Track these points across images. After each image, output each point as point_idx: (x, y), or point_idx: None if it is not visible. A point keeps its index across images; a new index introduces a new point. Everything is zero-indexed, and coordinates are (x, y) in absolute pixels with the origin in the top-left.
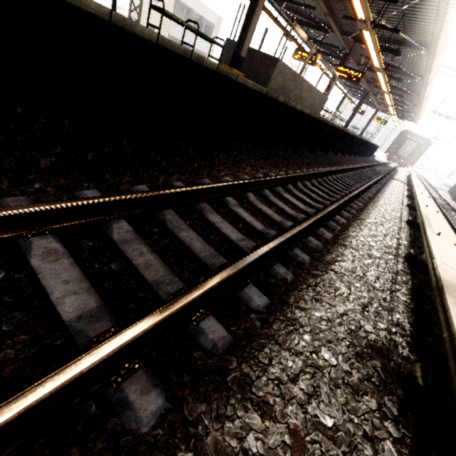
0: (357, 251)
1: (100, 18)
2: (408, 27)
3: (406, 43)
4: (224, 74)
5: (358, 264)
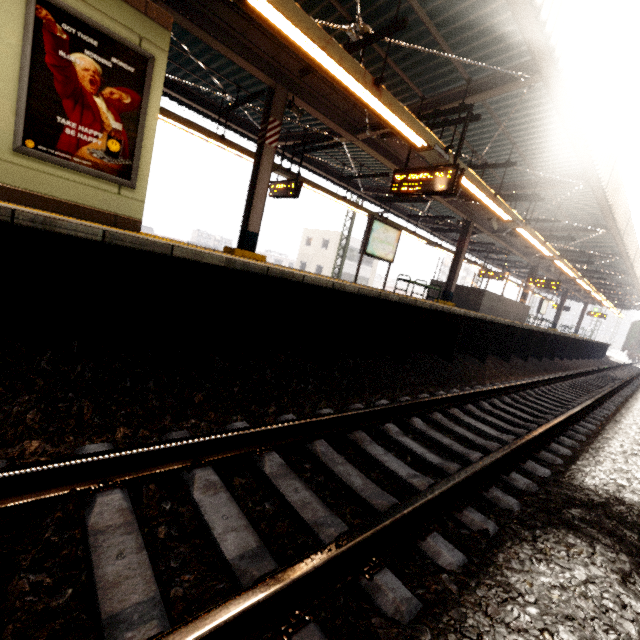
0: (634, 418)
1: (462, 315)
2: (591, 245)
3: (594, 255)
4: (493, 321)
5: (639, 422)
